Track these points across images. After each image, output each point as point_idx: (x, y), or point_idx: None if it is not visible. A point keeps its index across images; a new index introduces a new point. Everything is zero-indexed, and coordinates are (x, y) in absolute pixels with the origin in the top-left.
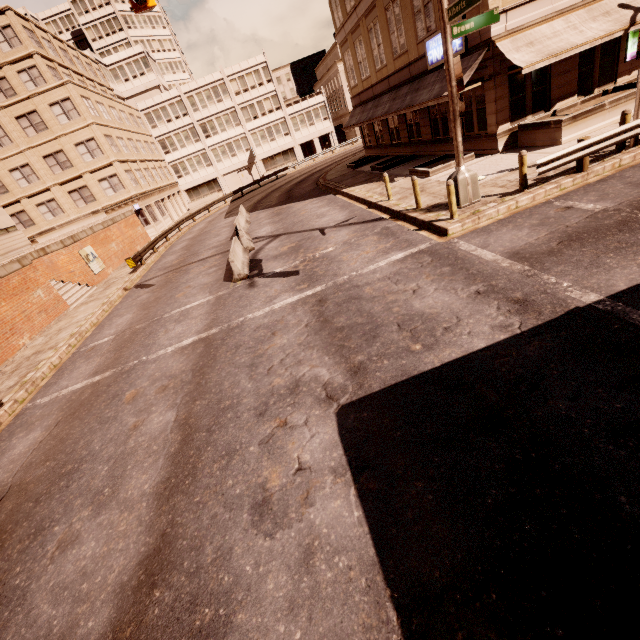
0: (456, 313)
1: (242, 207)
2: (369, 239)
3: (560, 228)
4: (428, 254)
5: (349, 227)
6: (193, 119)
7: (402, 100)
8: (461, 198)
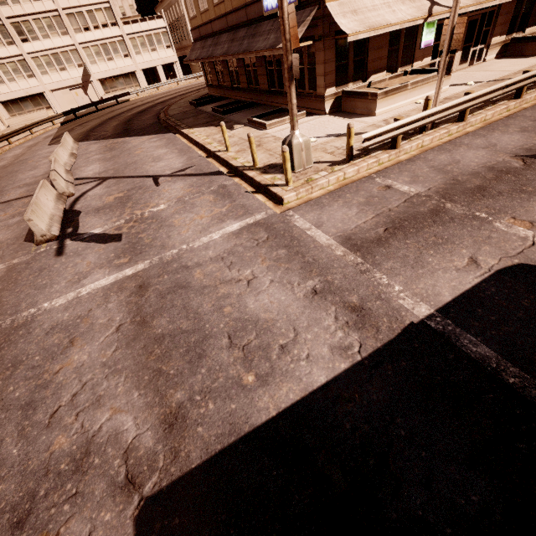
0: (293, 322)
1: (67, 135)
2: (205, 198)
3: (384, 211)
4: (264, 228)
5: (185, 179)
6: (0, 14)
7: (240, 43)
8: (296, 163)
